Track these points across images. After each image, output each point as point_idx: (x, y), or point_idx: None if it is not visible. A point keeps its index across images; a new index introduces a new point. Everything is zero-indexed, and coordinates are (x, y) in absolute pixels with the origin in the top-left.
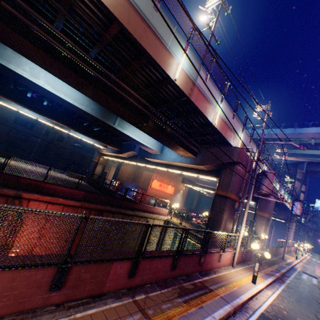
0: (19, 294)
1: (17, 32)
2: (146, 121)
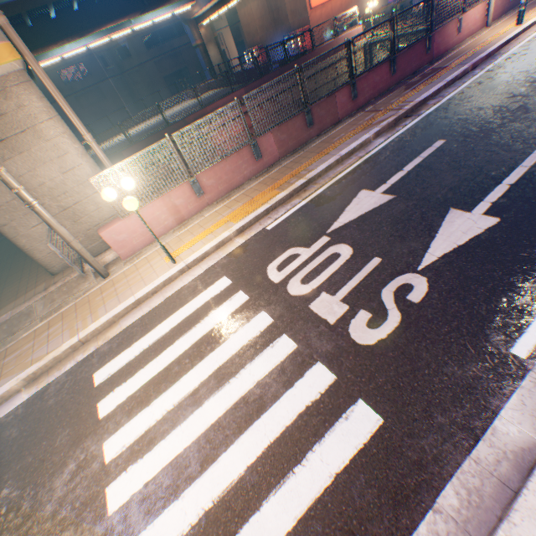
0: (295, 137)
1: None
2: None
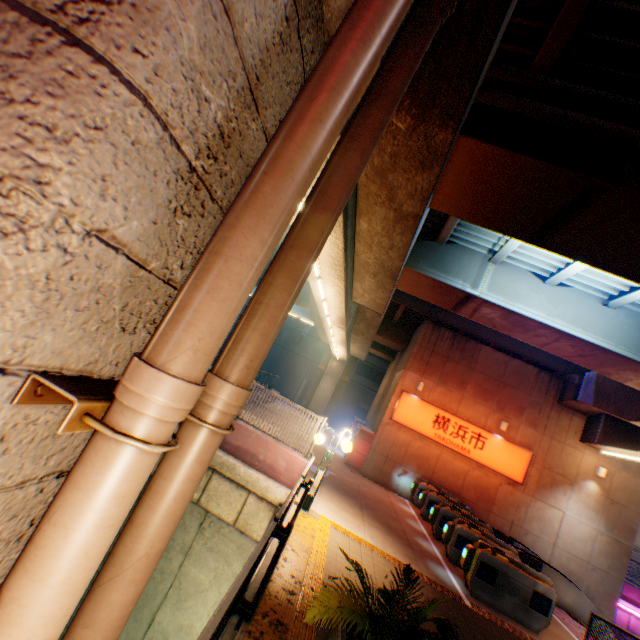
0: None
1: None
2: None
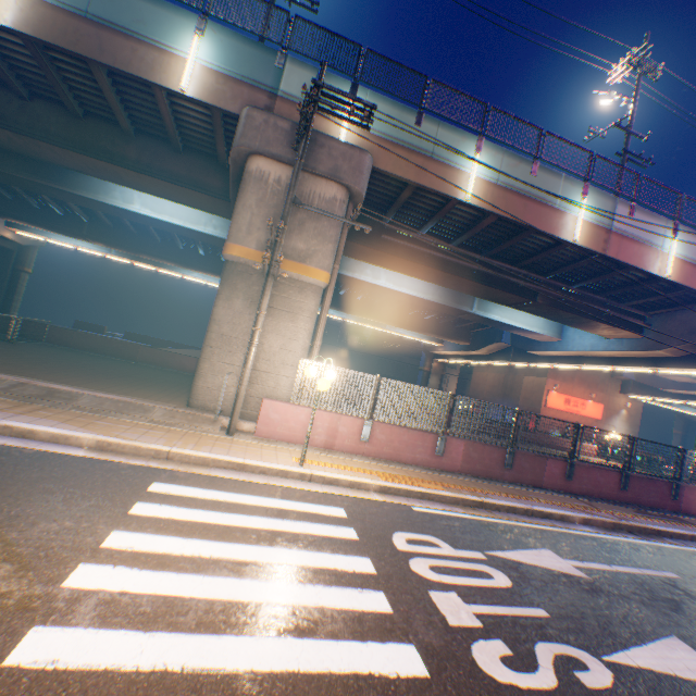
0: (486, 464)
1: (390, 254)
2: (532, 299)
